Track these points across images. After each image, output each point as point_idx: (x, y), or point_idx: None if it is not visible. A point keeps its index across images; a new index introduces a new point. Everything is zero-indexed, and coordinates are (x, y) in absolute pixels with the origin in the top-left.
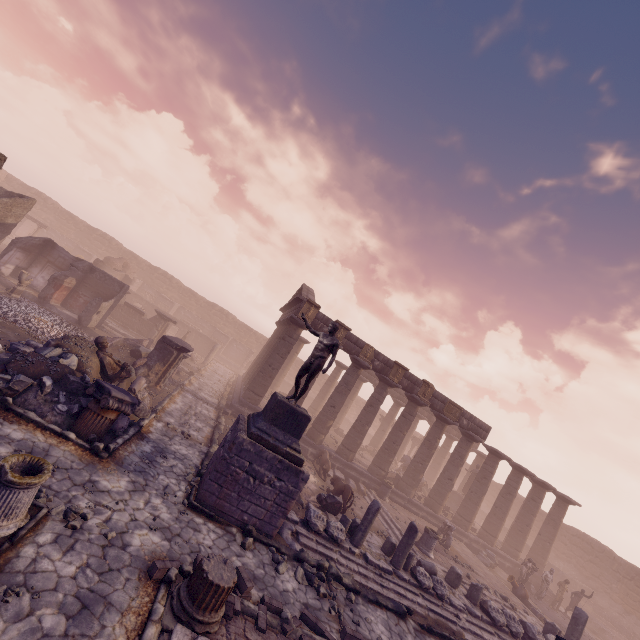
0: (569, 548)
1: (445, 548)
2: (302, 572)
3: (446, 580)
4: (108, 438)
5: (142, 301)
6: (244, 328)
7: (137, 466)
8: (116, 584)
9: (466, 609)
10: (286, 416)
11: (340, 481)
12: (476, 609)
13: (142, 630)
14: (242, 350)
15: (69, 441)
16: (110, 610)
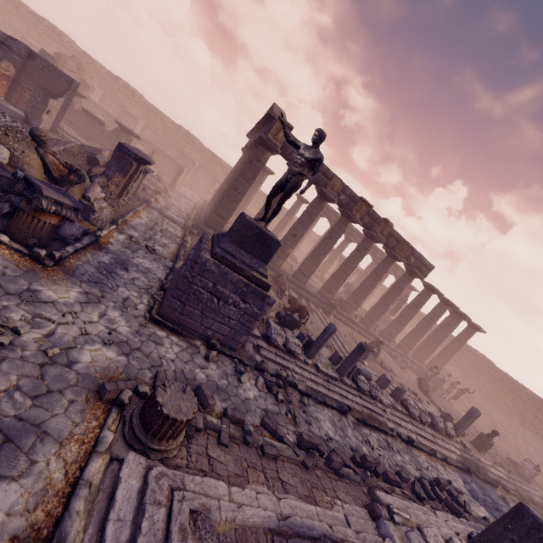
0: (459, 358)
1: (374, 356)
2: (262, 381)
3: (377, 383)
4: (57, 245)
5: (104, 113)
6: (210, 155)
7: (92, 277)
8: (55, 408)
9: (390, 405)
10: (254, 239)
11: (296, 302)
12: (398, 405)
13: (86, 461)
14: (208, 177)
15: (1, 244)
16: (44, 441)
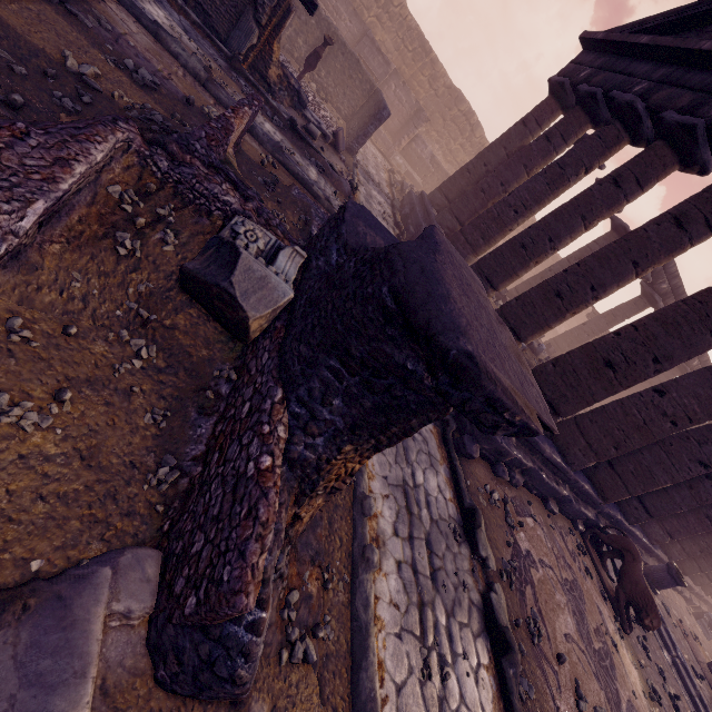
0: None
1: None
2: None
3: None
4: None
5: None
6: (416, 41)
7: None
8: None
9: None
10: None
11: None
12: None
13: None
14: (403, 103)
15: None
16: None
